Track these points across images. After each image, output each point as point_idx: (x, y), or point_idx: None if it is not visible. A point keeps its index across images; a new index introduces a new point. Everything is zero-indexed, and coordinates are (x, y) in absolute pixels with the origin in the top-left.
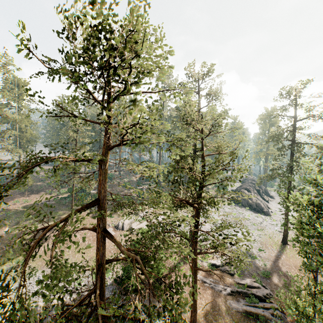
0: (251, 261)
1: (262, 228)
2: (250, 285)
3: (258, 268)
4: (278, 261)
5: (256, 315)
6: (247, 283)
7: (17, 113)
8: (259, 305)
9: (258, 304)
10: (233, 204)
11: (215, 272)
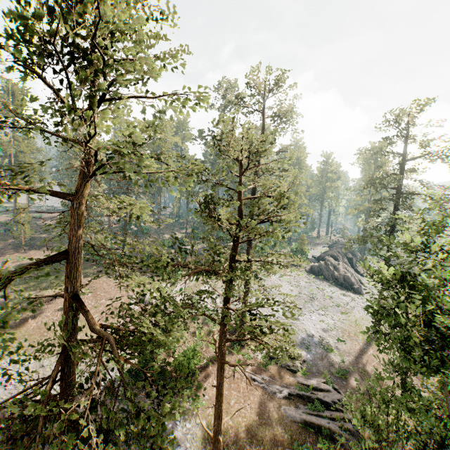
0: (324, 355)
1: (348, 311)
2: (316, 387)
3: (333, 365)
4: (362, 356)
5: (318, 427)
6: (312, 384)
7: (12, 134)
8: (325, 414)
9: (324, 413)
10: (312, 276)
11: (271, 367)
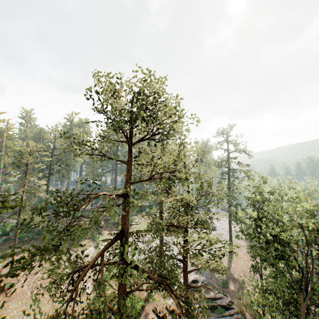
0: (211, 274)
1: None
2: (215, 297)
3: (218, 280)
4: (230, 269)
5: None
6: (212, 296)
7: None
8: (226, 313)
9: (225, 313)
10: None
11: None
